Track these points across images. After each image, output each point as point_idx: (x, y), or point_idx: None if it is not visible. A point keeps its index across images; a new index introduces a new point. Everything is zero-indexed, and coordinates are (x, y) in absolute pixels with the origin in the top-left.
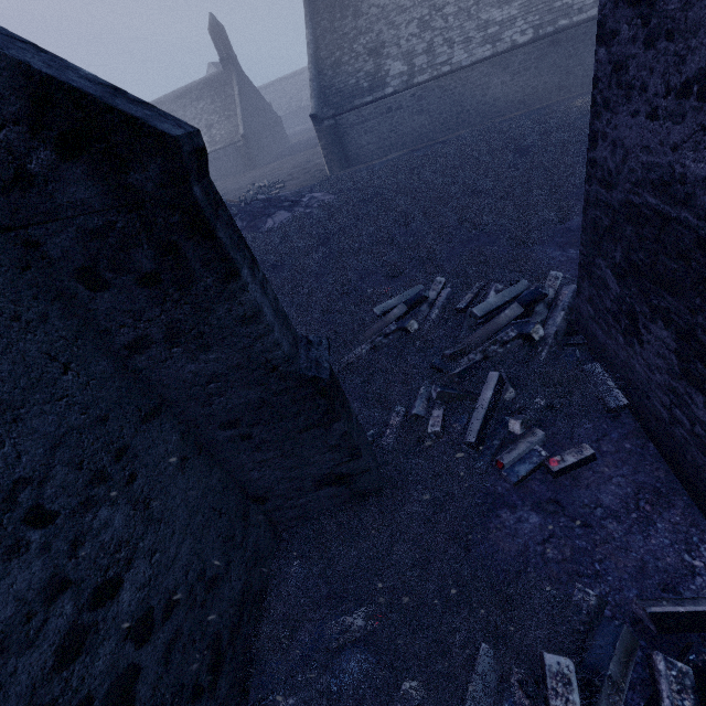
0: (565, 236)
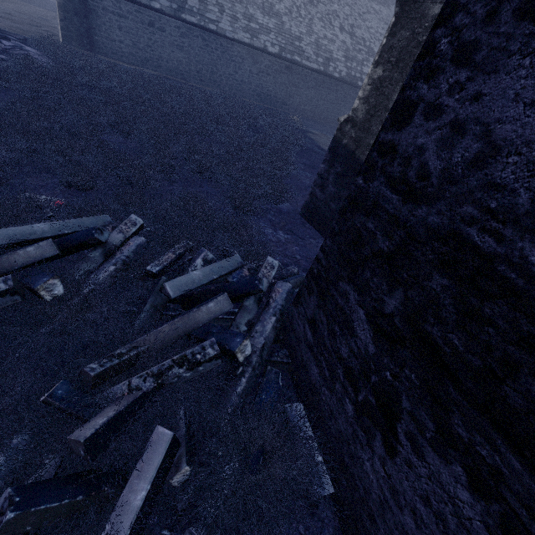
0: (277, 216)
